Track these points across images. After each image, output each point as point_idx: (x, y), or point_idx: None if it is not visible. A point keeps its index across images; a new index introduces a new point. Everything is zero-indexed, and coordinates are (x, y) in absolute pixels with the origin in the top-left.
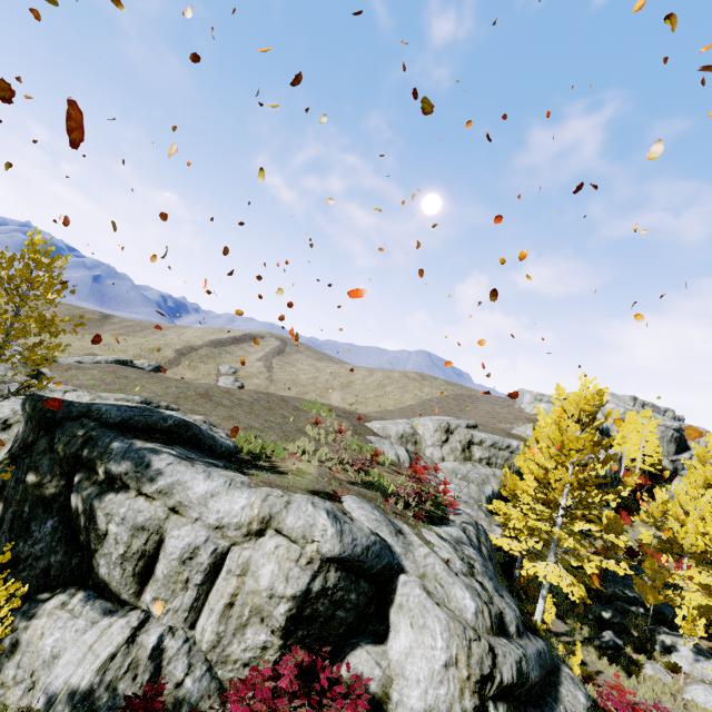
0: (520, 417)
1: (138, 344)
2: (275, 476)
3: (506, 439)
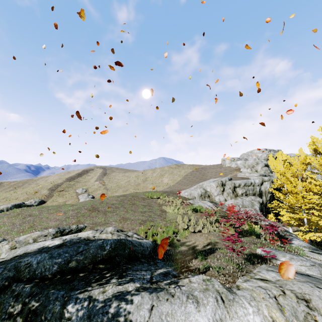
0: (231, 170)
1: (24, 192)
2: (216, 260)
3: (249, 180)
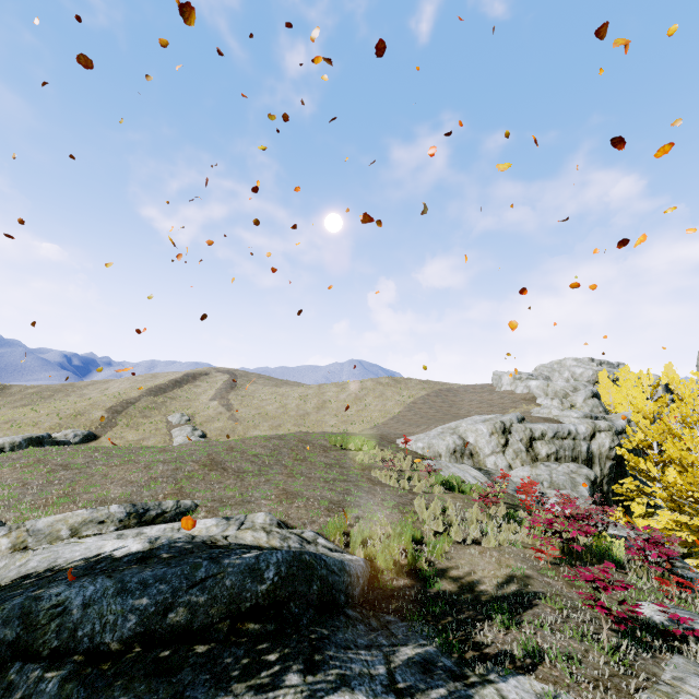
0: (516, 400)
1: (53, 411)
2: (548, 632)
3: (564, 425)
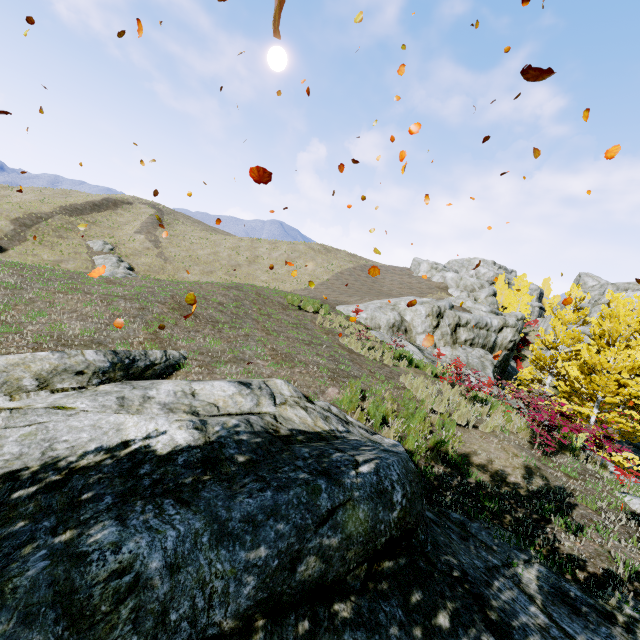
0: (432, 287)
1: None
2: (617, 542)
3: (483, 318)
